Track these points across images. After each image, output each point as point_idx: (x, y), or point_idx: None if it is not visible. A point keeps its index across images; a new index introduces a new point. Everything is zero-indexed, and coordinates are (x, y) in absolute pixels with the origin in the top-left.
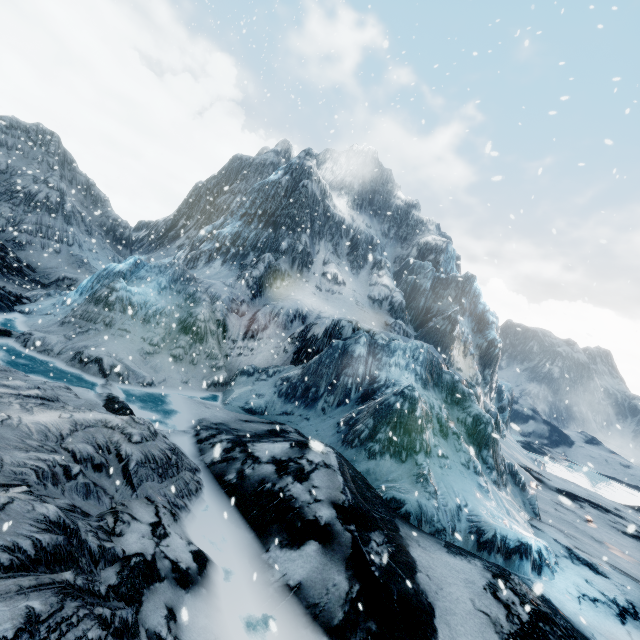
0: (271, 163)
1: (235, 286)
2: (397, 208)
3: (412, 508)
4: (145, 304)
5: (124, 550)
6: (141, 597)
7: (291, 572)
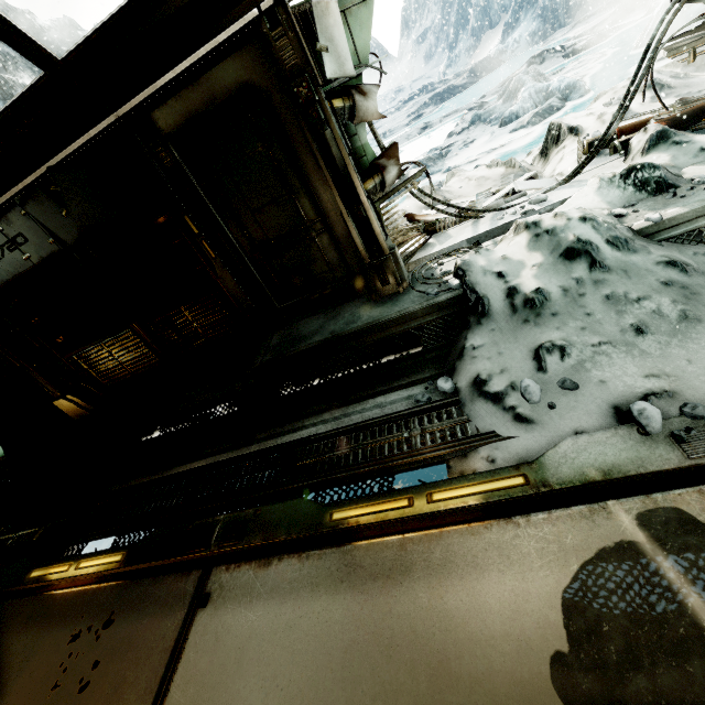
0: None
1: None
2: (65, 43)
3: None
4: None
5: None
6: None
7: None
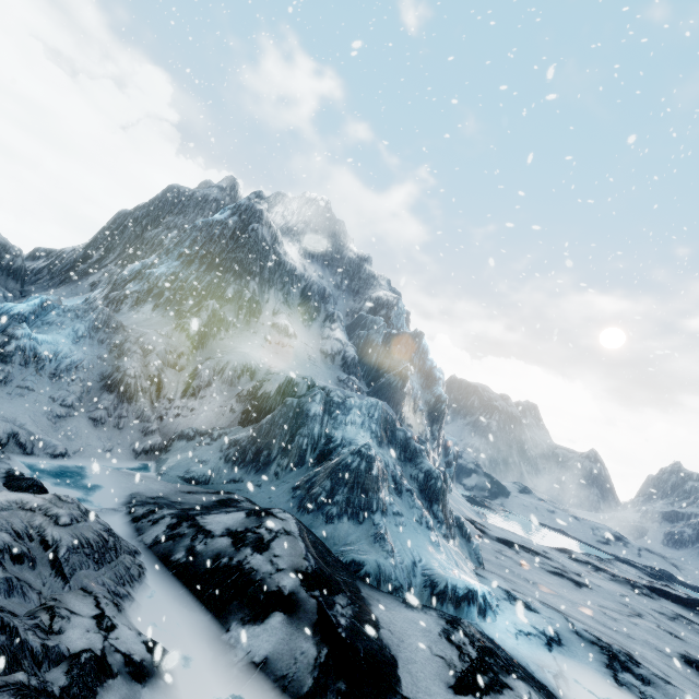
0: (215, 199)
1: (172, 336)
2: (350, 260)
3: (371, 569)
4: (55, 355)
5: (68, 648)
6: (95, 696)
7: (256, 648)
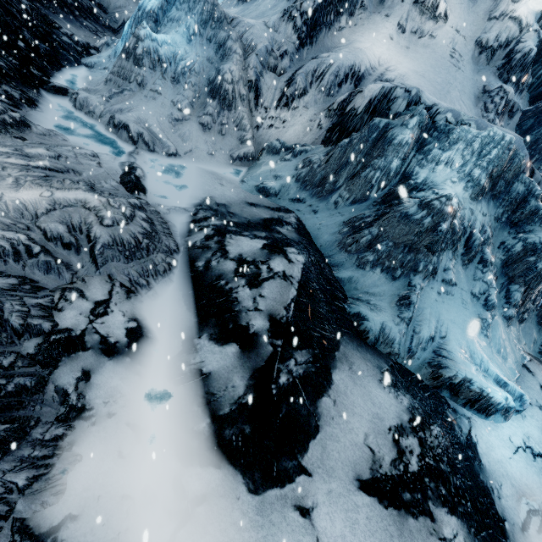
0: None
1: (278, 28)
2: None
3: (372, 328)
4: (174, 58)
5: (56, 324)
6: (58, 363)
7: (208, 362)
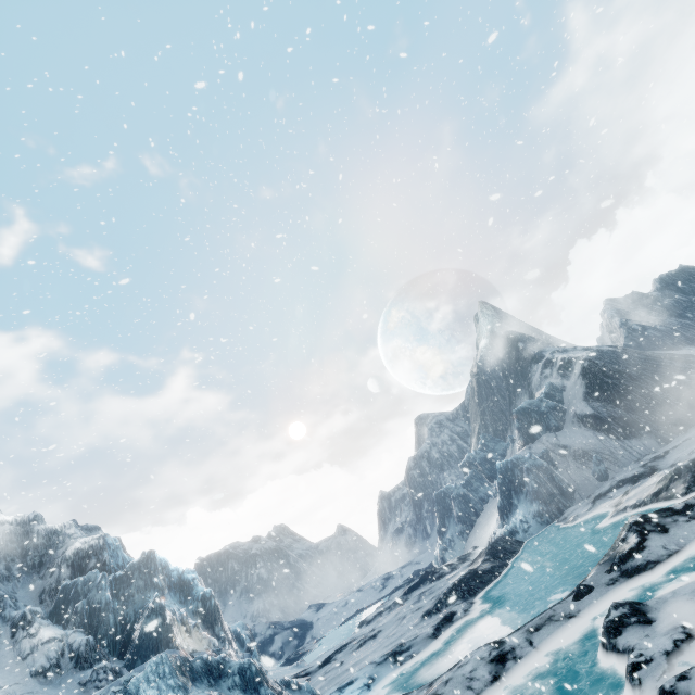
0: None
1: None
2: (9, 536)
3: None
4: None
5: None
6: None
7: None
